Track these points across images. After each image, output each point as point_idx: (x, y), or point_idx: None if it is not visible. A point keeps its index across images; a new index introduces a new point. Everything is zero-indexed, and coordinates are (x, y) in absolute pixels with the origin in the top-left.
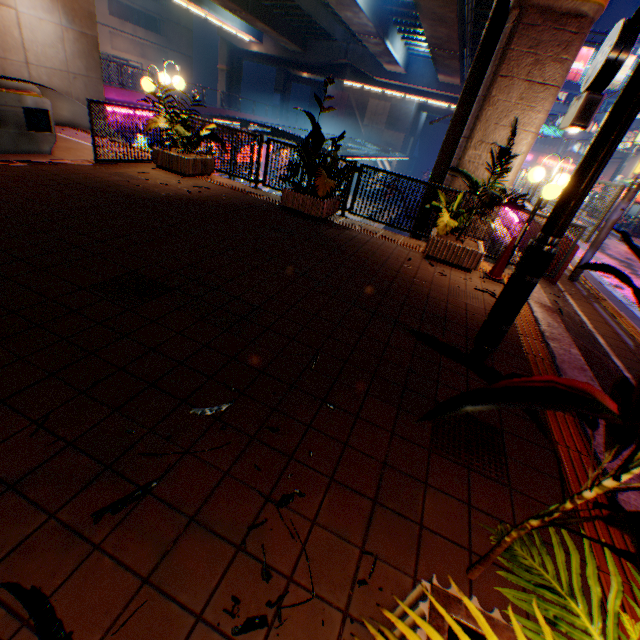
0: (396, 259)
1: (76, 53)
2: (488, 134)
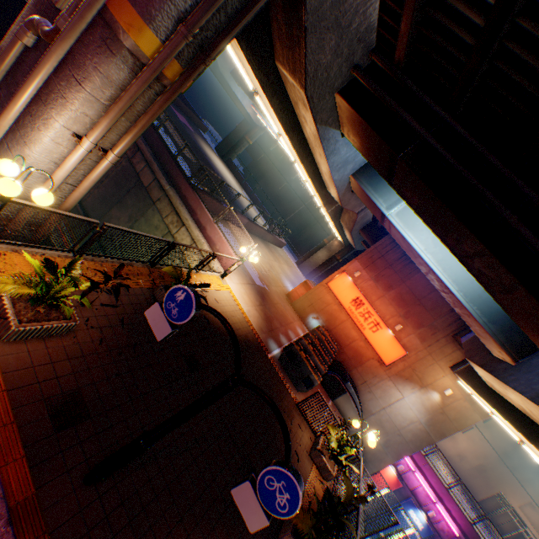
0: None
1: (413, 430)
2: None
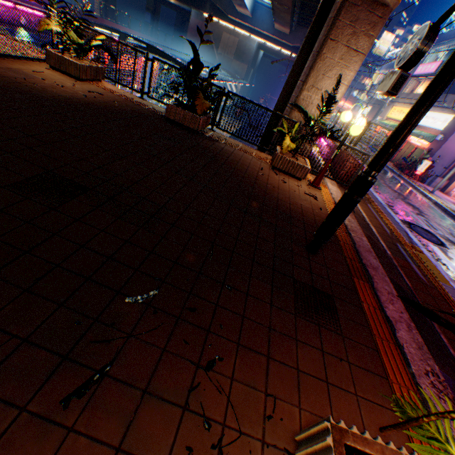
0: (253, 168)
1: None
2: (318, 81)
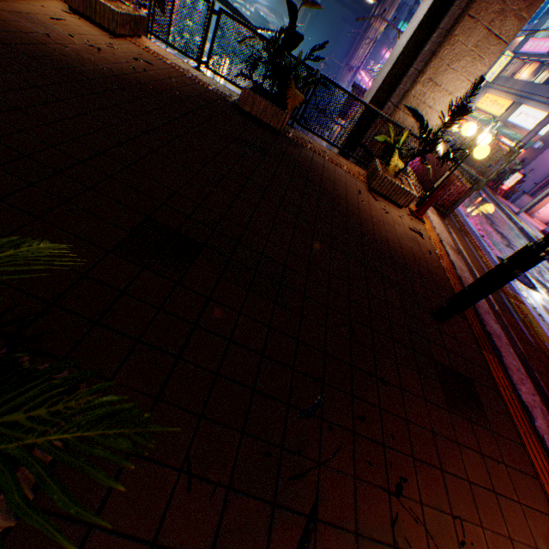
0: (351, 192)
1: None
2: (438, 74)
